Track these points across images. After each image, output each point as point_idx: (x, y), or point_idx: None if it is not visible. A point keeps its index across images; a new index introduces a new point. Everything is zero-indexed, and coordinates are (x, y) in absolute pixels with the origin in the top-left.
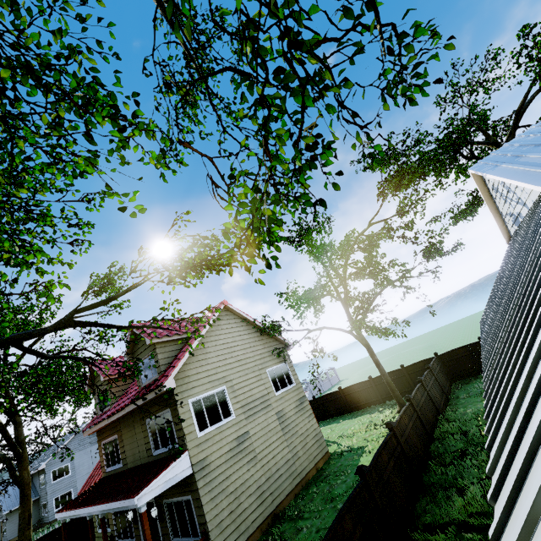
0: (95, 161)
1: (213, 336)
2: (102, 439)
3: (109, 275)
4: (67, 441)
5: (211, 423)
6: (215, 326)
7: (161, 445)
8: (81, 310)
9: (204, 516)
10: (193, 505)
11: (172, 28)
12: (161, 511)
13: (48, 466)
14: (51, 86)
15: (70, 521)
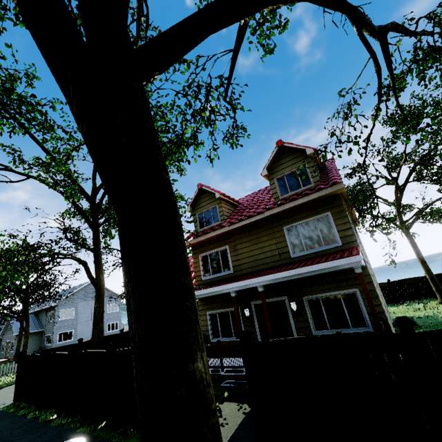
0: None
1: None
2: (201, 252)
3: (178, 141)
4: (75, 290)
5: None
6: None
7: (305, 248)
8: (399, 26)
9: (381, 306)
10: (360, 296)
11: None
12: (298, 307)
13: (58, 305)
14: None
15: (120, 333)
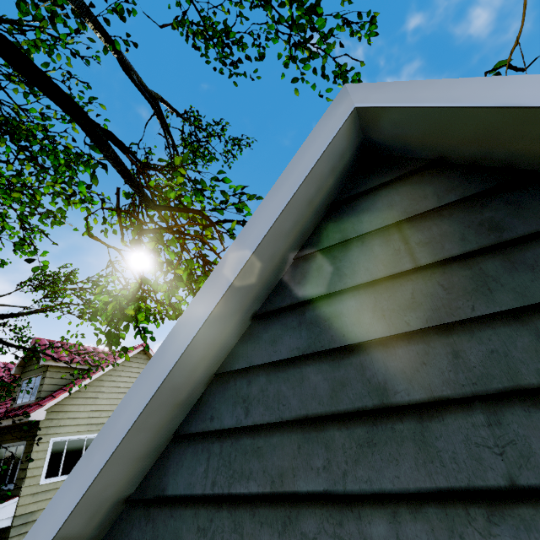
0: (25, 218)
1: (116, 375)
2: None
3: (56, 275)
4: None
5: (64, 471)
6: (124, 366)
7: None
8: None
9: None
10: None
11: (166, 129)
12: None
13: None
14: (27, 149)
15: None
